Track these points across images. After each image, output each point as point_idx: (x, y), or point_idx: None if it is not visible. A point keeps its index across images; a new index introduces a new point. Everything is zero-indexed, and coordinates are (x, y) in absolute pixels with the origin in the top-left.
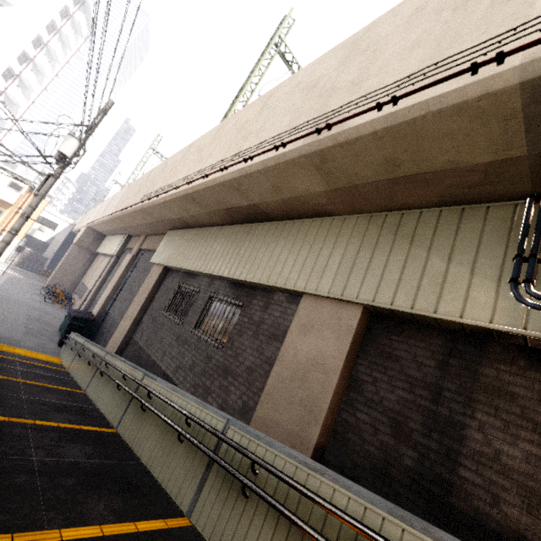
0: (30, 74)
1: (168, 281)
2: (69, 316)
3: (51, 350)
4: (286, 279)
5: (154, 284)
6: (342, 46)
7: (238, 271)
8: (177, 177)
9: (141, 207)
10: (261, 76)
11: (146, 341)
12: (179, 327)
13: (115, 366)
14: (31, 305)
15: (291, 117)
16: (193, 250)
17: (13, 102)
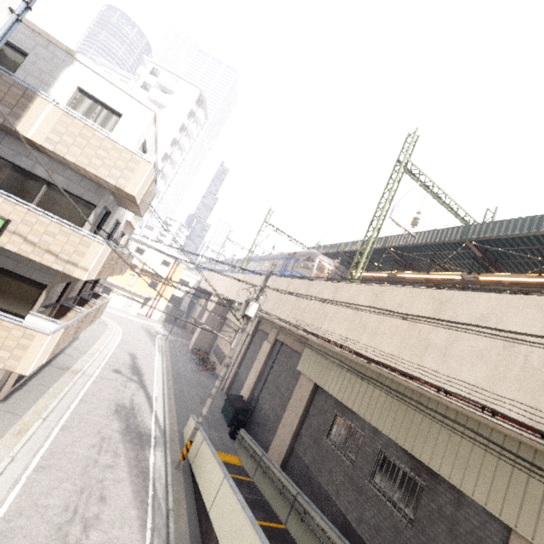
0: (168, 168)
1: (321, 399)
2: (230, 404)
3: (229, 445)
4: (486, 498)
5: (307, 399)
6: (539, 307)
7: (417, 449)
8: (334, 327)
9: (293, 331)
10: (391, 200)
11: (312, 463)
12: (349, 468)
13: (319, 525)
14: (194, 380)
15: (488, 369)
16: (349, 385)
17: (158, 190)
